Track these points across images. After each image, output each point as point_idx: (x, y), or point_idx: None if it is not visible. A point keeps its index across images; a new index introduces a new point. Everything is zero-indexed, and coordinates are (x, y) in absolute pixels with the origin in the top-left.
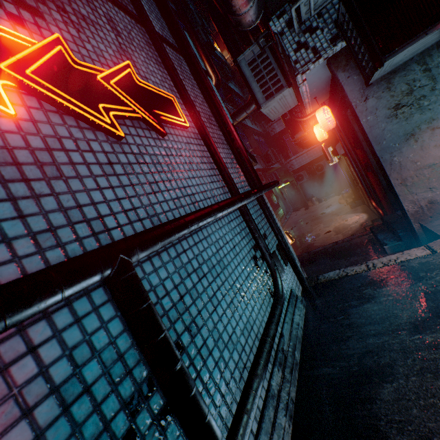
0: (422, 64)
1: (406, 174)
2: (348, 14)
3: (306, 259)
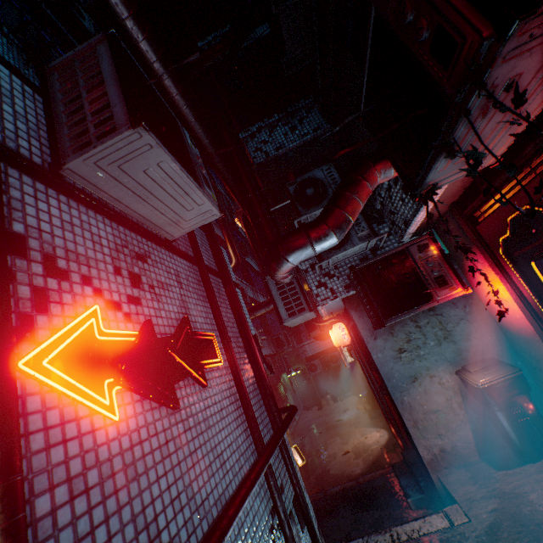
0: (414, 321)
1: (416, 415)
2: (357, 282)
3: (322, 504)
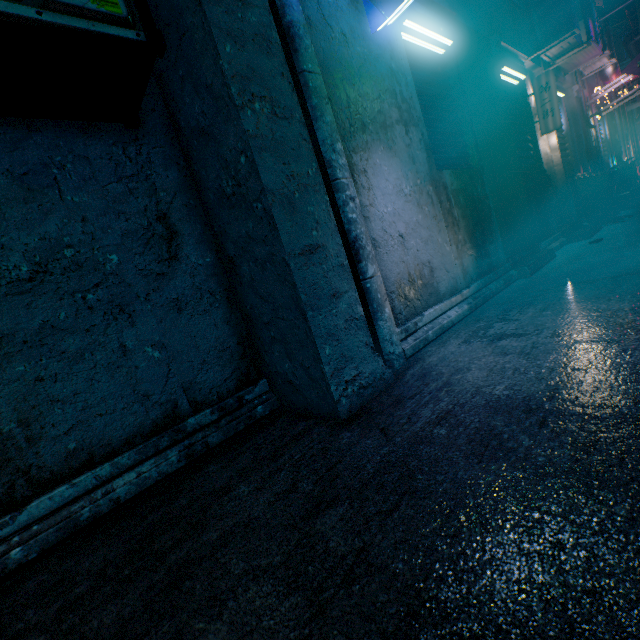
0: None
1: None
2: None
3: None
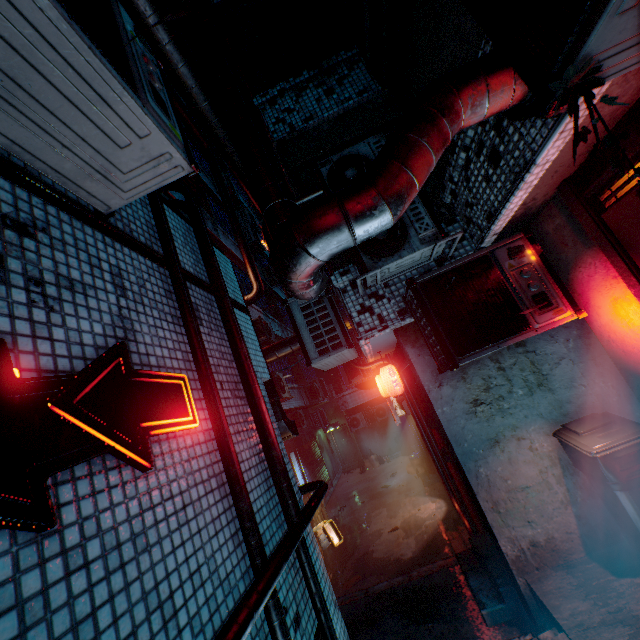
0: (495, 361)
1: (497, 494)
2: (418, 303)
3: (362, 610)
